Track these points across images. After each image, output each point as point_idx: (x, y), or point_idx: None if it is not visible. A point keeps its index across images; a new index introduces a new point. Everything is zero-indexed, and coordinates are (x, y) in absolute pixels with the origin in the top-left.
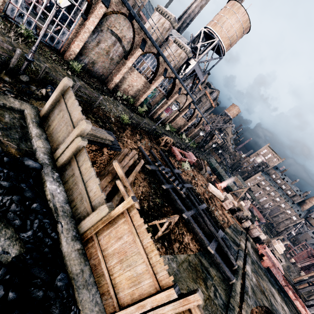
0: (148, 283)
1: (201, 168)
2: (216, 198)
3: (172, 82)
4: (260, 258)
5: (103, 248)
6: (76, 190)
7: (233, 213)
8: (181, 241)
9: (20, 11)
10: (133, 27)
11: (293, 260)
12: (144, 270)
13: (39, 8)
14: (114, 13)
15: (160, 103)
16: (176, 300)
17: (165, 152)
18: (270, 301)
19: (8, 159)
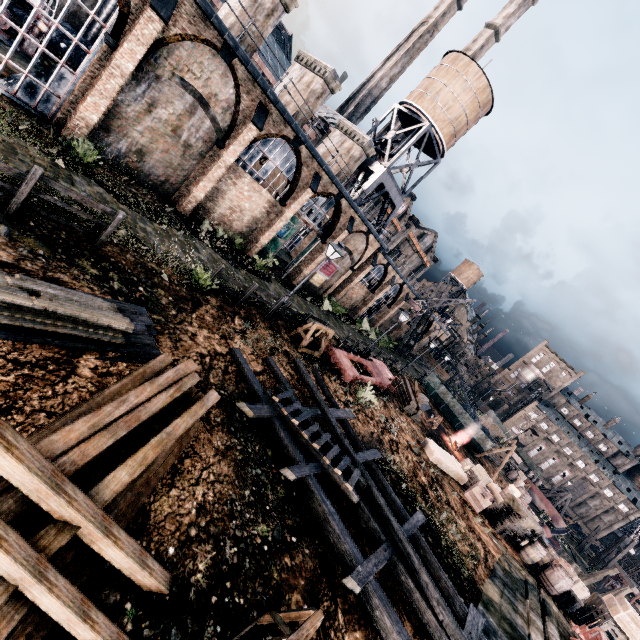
0: None
1: (406, 399)
2: (447, 480)
3: (334, 206)
4: None
5: None
6: None
7: (495, 519)
8: None
9: None
10: (234, 75)
11: None
12: None
13: (29, 42)
14: (185, 38)
15: (307, 251)
16: None
17: (314, 362)
18: None
19: None
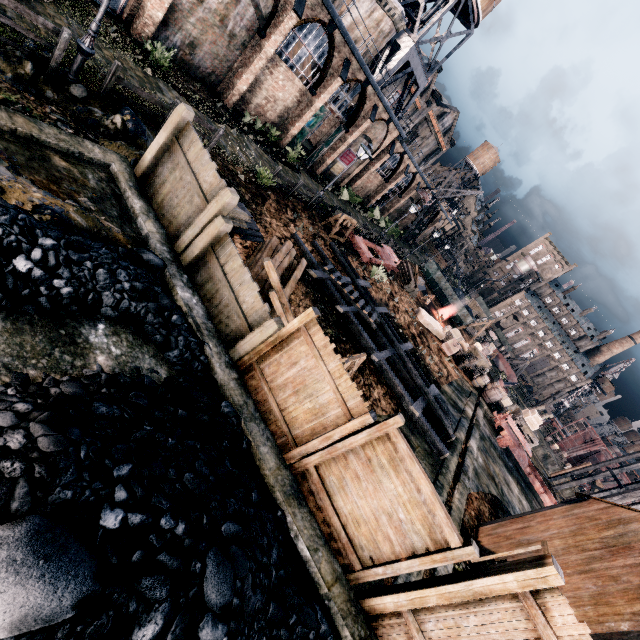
0: (335, 413)
1: (407, 280)
2: (430, 335)
3: (360, 92)
4: (496, 435)
5: (269, 379)
6: (220, 301)
7: (460, 362)
8: (367, 395)
9: None
10: None
11: (556, 447)
12: (330, 399)
13: None
14: None
15: (331, 141)
16: (372, 427)
17: (341, 246)
18: (500, 490)
19: (125, 251)
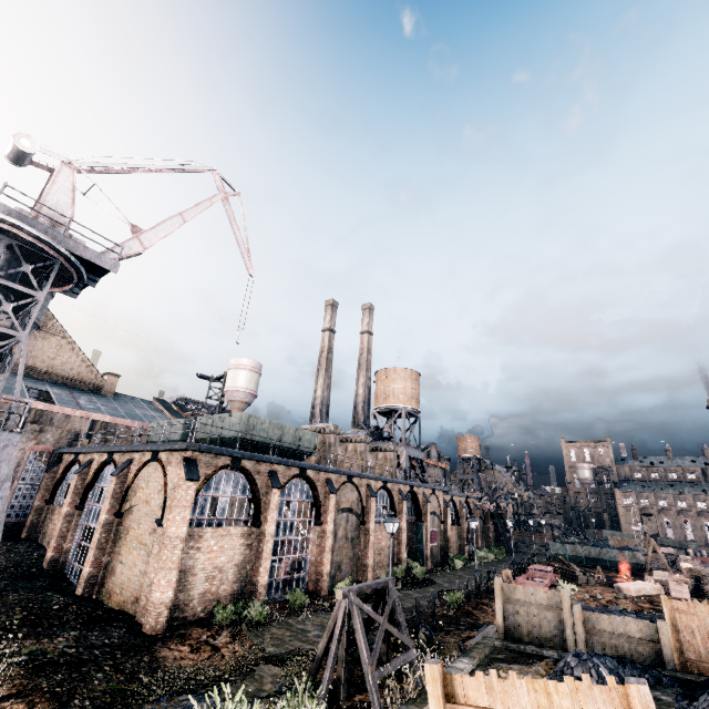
0: None
1: (571, 575)
2: (655, 597)
3: (410, 495)
4: None
5: (698, 657)
6: (623, 650)
7: (702, 595)
8: None
9: (268, 582)
10: (355, 484)
11: None
12: None
13: None
14: (337, 491)
15: (421, 538)
16: None
17: None
18: None
19: None
